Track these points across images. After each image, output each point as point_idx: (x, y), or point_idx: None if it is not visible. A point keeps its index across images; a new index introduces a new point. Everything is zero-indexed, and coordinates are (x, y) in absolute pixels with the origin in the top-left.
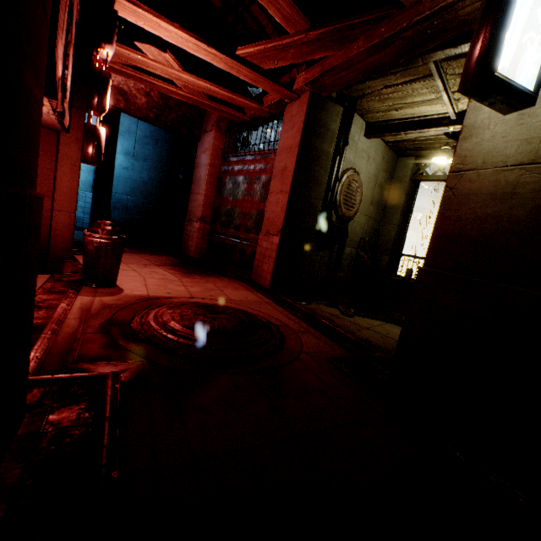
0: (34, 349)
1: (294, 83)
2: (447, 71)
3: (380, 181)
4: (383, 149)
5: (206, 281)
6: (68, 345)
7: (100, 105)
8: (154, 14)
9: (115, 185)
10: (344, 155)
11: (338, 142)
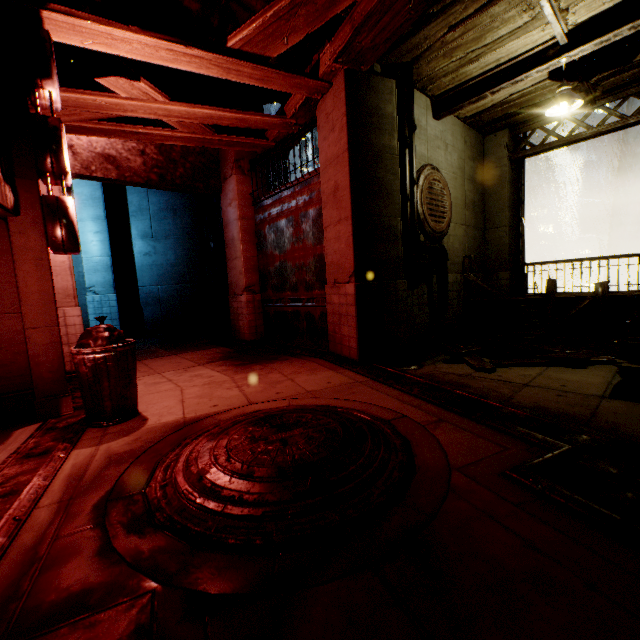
0: None
1: (319, 66)
2: None
3: (469, 174)
4: (461, 130)
5: (269, 371)
6: (11, 585)
7: (55, 166)
8: (99, 22)
9: (140, 277)
10: (414, 147)
11: (401, 130)
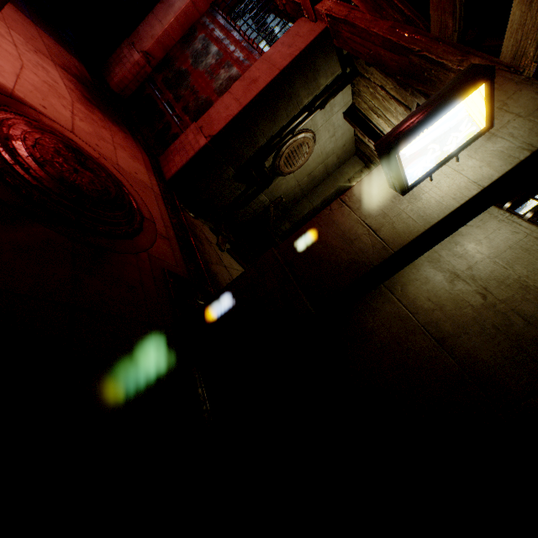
0: None
1: (321, 1)
2: None
3: (329, 162)
4: (350, 138)
5: (105, 127)
6: None
7: None
8: None
9: None
10: (313, 116)
11: (316, 99)
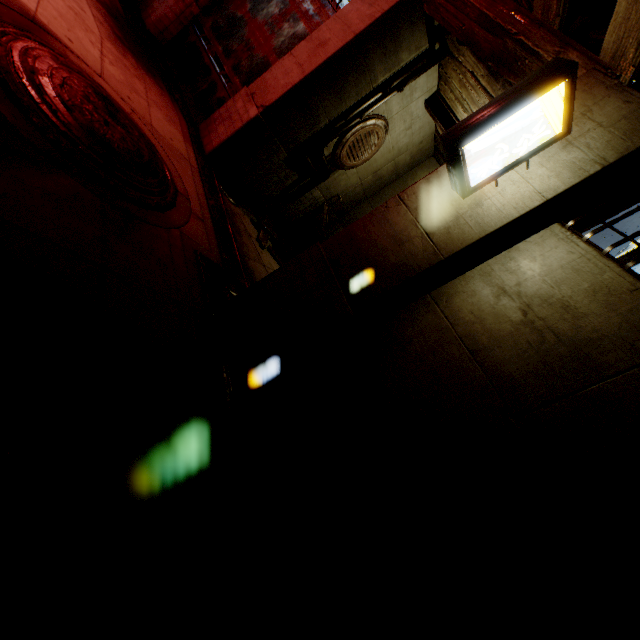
0: None
1: None
2: None
3: (400, 161)
4: (429, 133)
5: (139, 77)
6: None
7: None
8: None
9: None
10: (387, 99)
11: (394, 79)
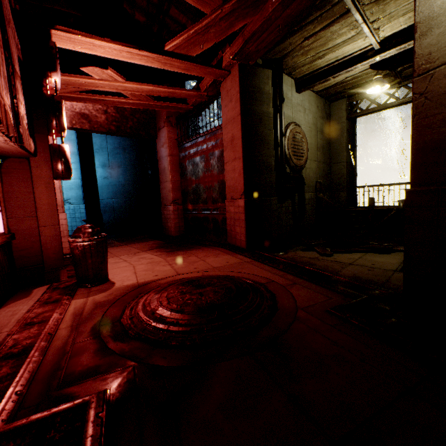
0: (14, 382)
1: (222, 61)
2: (363, 2)
3: (320, 127)
4: (315, 99)
5: (189, 255)
6: (55, 364)
7: (58, 125)
8: (86, 36)
9: (100, 193)
10: (283, 112)
11: (274, 101)
